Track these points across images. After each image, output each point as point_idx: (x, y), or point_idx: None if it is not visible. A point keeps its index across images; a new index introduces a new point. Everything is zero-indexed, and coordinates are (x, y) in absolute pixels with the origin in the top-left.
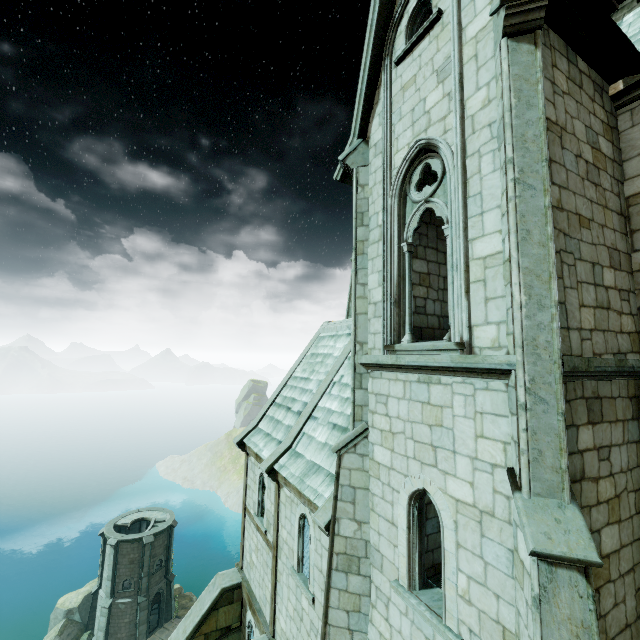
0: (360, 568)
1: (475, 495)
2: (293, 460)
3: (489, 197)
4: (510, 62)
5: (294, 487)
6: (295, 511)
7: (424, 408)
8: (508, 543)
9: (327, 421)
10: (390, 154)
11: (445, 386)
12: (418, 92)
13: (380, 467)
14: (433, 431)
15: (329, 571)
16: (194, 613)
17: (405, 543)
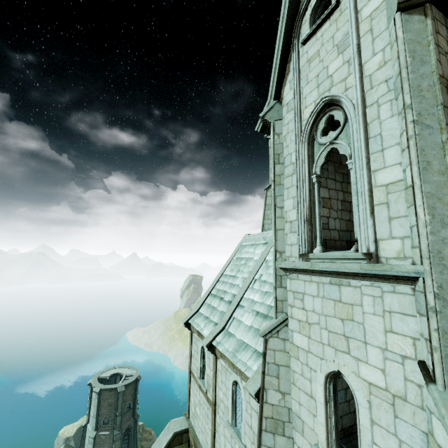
0: (284, 430)
1: (387, 381)
2: (227, 338)
3: (388, 137)
4: (404, 30)
5: (228, 359)
6: (229, 378)
7: (336, 305)
8: (422, 426)
9: (251, 309)
10: (300, 110)
11: (354, 288)
12: (321, 62)
13: (299, 350)
14: (345, 324)
15: (260, 431)
16: None
17: (323, 414)
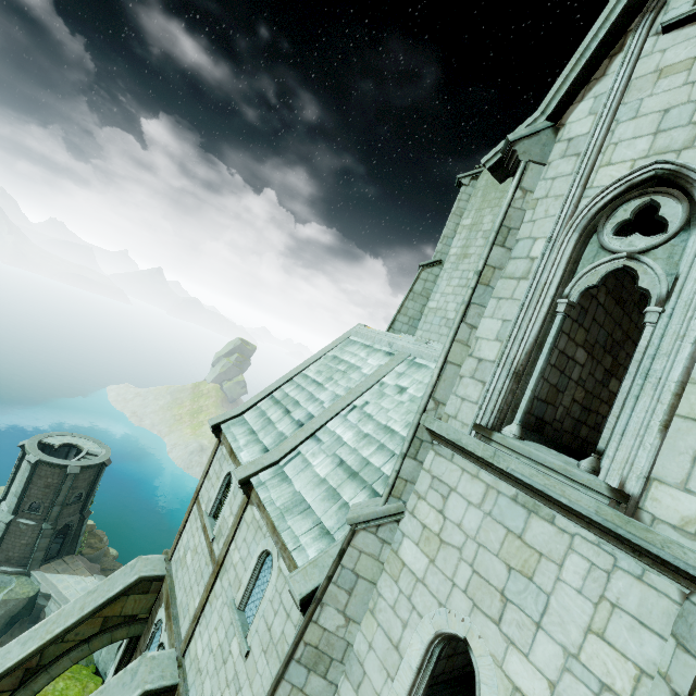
0: (329, 671)
1: None
2: (277, 482)
3: None
4: None
5: (269, 517)
6: (259, 541)
7: (509, 539)
8: None
9: (333, 452)
10: (594, 163)
11: (560, 531)
12: (689, 86)
13: (404, 569)
14: (512, 577)
15: (288, 660)
16: (100, 591)
17: (407, 684)
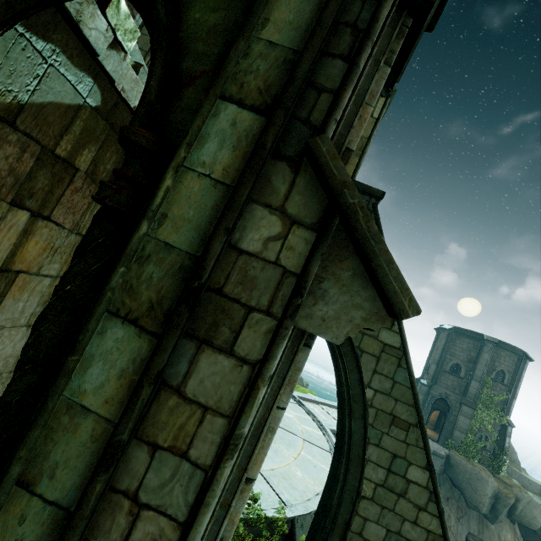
0: None
1: None
2: None
3: None
4: None
5: None
6: None
7: None
8: None
9: None
10: None
11: None
12: None
13: None
14: None
15: None
16: None
17: None
